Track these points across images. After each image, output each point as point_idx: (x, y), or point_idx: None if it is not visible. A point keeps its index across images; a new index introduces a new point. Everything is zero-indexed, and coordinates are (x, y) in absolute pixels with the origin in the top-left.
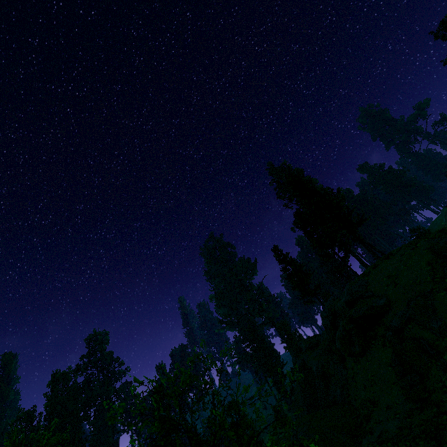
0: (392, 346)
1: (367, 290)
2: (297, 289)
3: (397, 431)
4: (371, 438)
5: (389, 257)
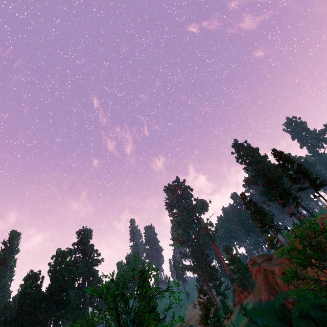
0: None
1: None
2: (259, 222)
3: None
4: None
5: None
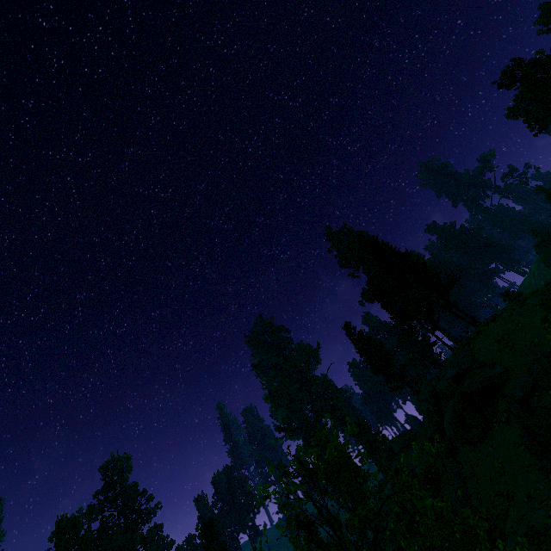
0: (519, 421)
1: (474, 360)
2: (381, 373)
3: (548, 520)
4: (515, 538)
5: (494, 320)
